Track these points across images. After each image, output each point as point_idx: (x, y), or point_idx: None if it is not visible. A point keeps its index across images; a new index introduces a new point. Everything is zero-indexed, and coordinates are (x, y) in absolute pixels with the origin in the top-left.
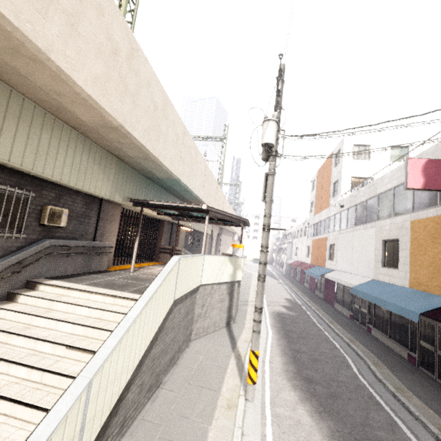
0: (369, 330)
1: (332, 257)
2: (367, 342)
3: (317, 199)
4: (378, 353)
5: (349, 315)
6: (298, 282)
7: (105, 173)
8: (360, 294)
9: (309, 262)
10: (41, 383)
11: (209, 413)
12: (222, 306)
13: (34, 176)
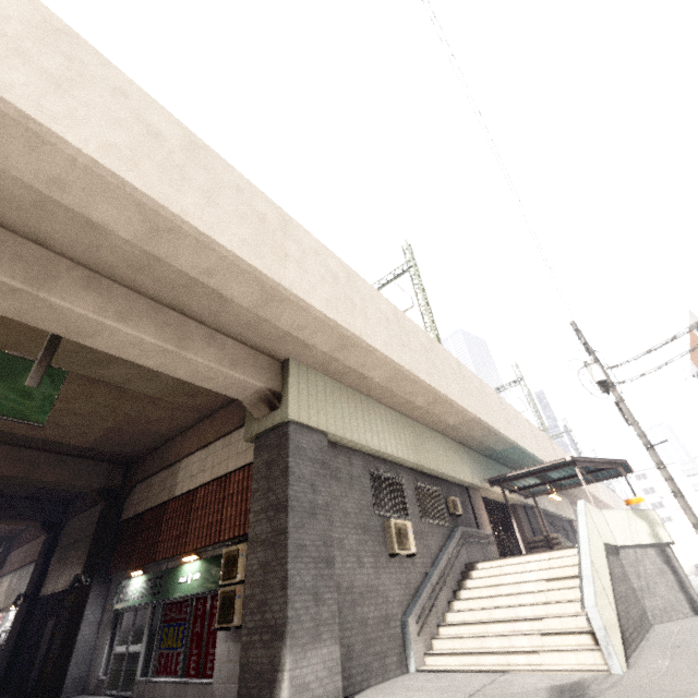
0: None
1: None
2: None
3: None
4: None
5: None
6: None
7: (462, 461)
8: None
9: None
10: (548, 601)
11: None
12: (668, 582)
13: (434, 476)
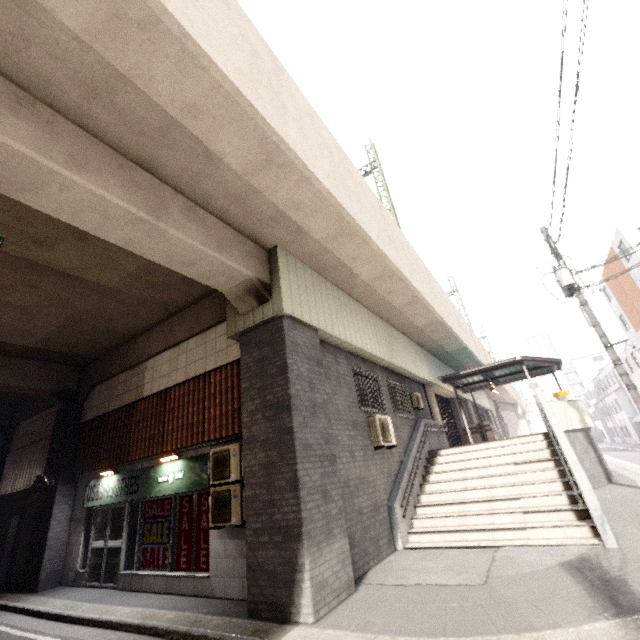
0: None
1: None
2: None
3: (626, 309)
4: None
5: None
6: None
7: (420, 360)
8: None
9: None
10: (519, 482)
11: None
12: (591, 458)
13: (400, 374)
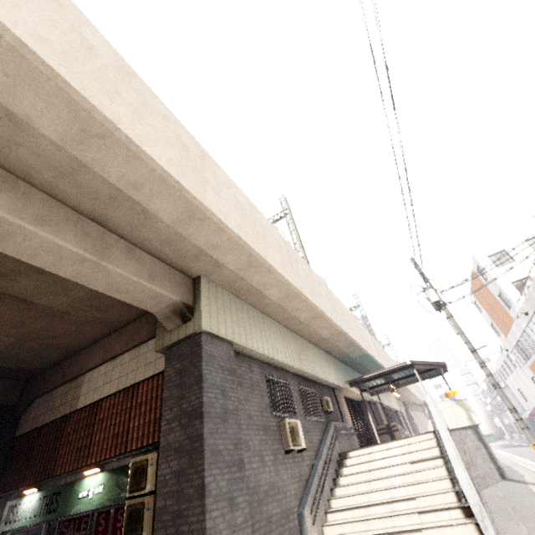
0: None
1: None
2: None
3: (494, 318)
4: None
5: None
6: None
7: (329, 367)
8: None
9: None
10: (415, 481)
11: None
12: (482, 455)
13: (311, 380)
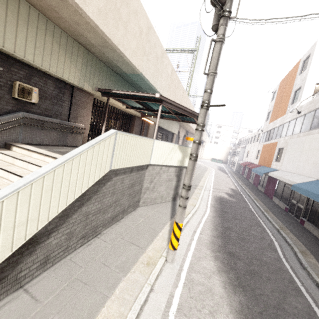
0: (302, 222)
1: (279, 159)
2: (298, 232)
3: (274, 108)
4: (307, 243)
5: (284, 208)
6: (244, 178)
7: (72, 60)
8: (300, 191)
9: (257, 163)
10: None
11: (128, 265)
12: (170, 185)
13: None
